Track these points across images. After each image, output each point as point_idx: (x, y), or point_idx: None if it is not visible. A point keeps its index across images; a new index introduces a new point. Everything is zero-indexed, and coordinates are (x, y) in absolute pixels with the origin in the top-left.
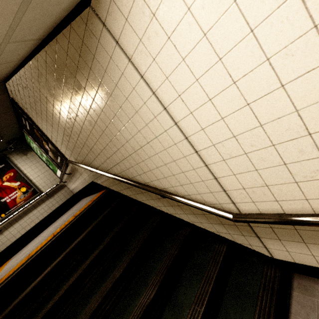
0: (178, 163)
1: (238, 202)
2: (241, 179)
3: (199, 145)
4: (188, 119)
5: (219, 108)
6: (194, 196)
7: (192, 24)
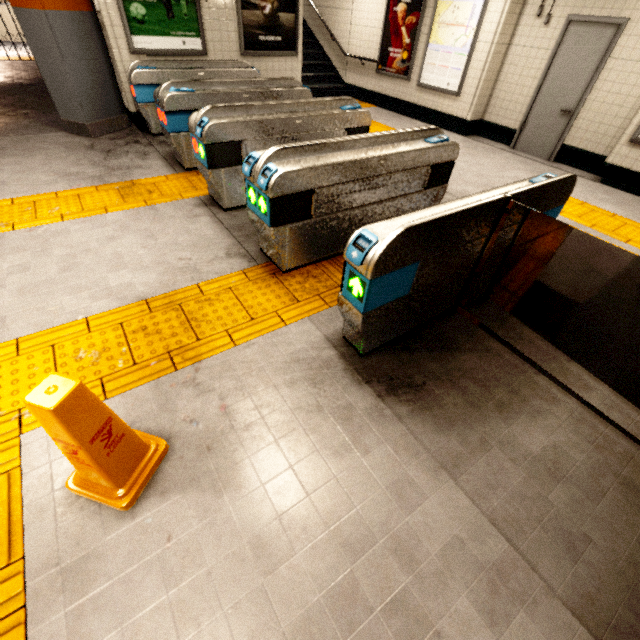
0: (344, 26)
1: (349, 52)
2: (353, 42)
3: (352, 23)
4: (354, 12)
5: (360, 15)
6: (340, 44)
7: None
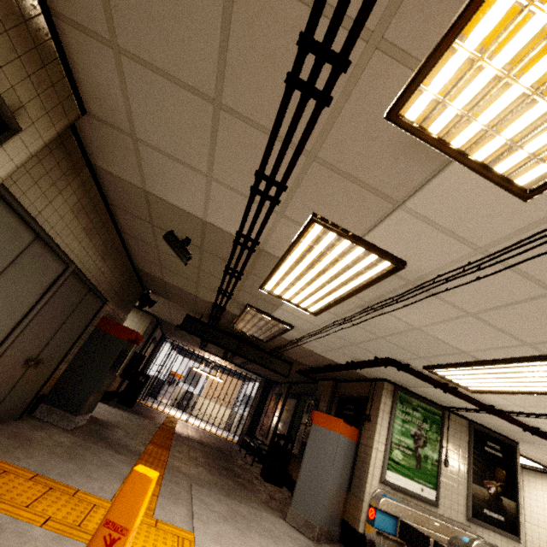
0: None
1: None
2: (533, 539)
3: (526, 520)
4: (528, 511)
5: (538, 517)
6: None
7: (542, 499)
